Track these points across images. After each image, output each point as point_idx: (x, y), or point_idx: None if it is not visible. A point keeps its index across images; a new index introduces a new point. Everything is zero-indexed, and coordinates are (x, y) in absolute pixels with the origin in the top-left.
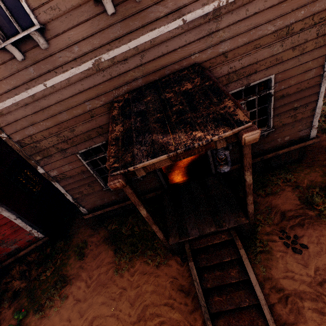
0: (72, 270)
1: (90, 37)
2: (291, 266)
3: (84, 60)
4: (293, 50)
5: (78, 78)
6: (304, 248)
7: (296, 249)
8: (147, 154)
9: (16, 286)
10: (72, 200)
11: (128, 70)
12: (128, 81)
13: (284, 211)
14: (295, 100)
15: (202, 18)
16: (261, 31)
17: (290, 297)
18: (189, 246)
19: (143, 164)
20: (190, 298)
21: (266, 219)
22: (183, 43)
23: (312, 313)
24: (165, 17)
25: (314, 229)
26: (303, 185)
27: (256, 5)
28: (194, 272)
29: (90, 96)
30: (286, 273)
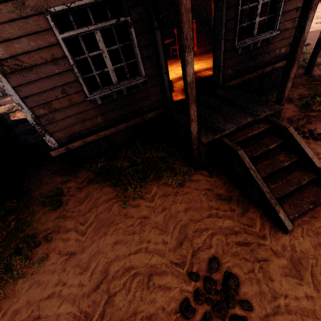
0: (43, 225)
1: None
2: (319, 150)
3: None
4: None
5: None
6: None
7: (317, 137)
8: None
9: None
10: (32, 121)
11: None
12: None
13: (289, 117)
14: None
15: None
16: None
17: None
18: (228, 139)
19: None
20: (235, 203)
21: None
22: None
23: None
24: None
25: None
26: (295, 98)
27: None
28: (247, 160)
29: None
30: (318, 156)
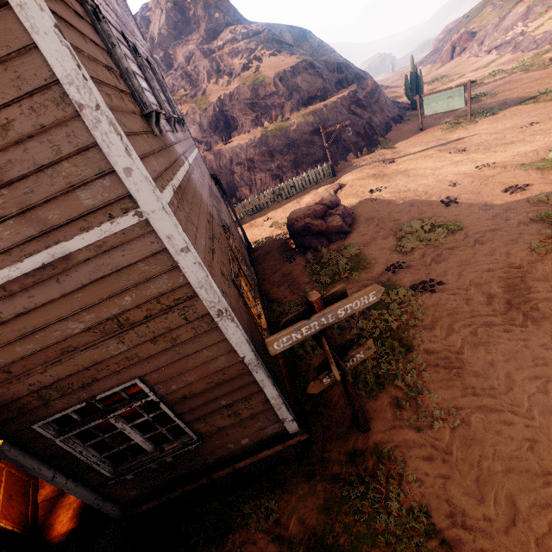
0: None
1: None
2: None
3: None
4: (154, 342)
5: None
6: None
7: None
8: None
9: None
10: None
11: None
12: None
13: None
14: (219, 396)
15: None
16: (57, 331)
17: None
18: None
19: None
20: None
21: None
22: None
23: None
24: None
25: None
26: (286, 533)
27: (15, 303)
28: None
29: None
30: None
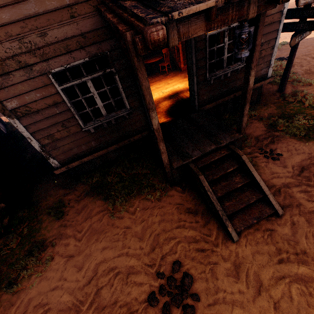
0: (49, 232)
1: None
2: (275, 169)
3: None
4: None
5: None
6: (280, 156)
7: (275, 157)
8: (189, 3)
9: None
10: (39, 149)
11: None
12: None
13: (257, 136)
14: (263, 35)
15: None
16: None
17: (281, 189)
18: (194, 165)
19: (190, 9)
20: (200, 216)
21: (245, 143)
22: None
23: (300, 193)
24: None
25: (282, 143)
26: (265, 117)
27: None
28: (206, 183)
29: None
30: (272, 175)
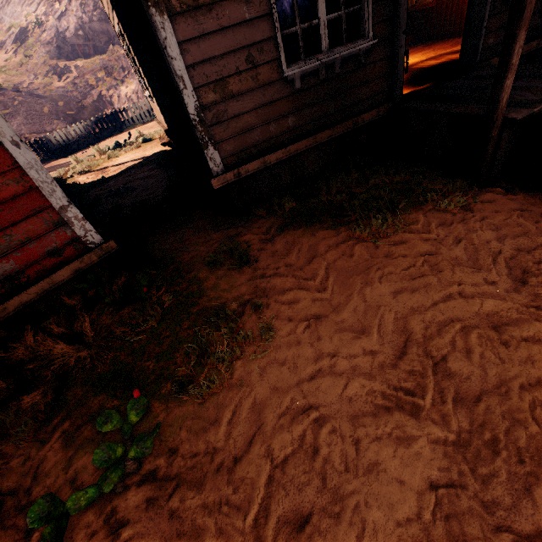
0: (230, 291)
1: None
2: None
3: None
4: None
5: None
6: None
7: None
8: None
9: (59, 357)
10: (194, 115)
11: None
12: None
13: None
14: None
15: None
16: None
17: None
18: None
19: None
20: None
21: None
22: None
23: None
24: None
25: None
26: None
27: None
28: None
29: None
30: None
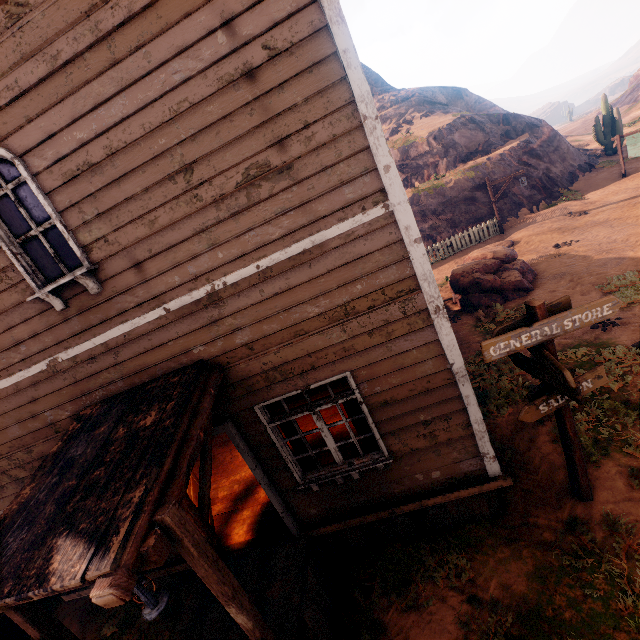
0: None
1: (40, 334)
2: None
3: (36, 360)
4: (370, 335)
5: (30, 382)
6: None
7: None
8: None
9: None
10: None
11: (99, 370)
12: (102, 384)
13: None
14: (418, 408)
15: (194, 304)
16: (297, 314)
17: None
18: None
19: None
20: None
21: None
22: (174, 335)
23: None
24: (139, 306)
25: None
26: (486, 595)
27: (274, 284)
28: None
29: (51, 404)
30: None
